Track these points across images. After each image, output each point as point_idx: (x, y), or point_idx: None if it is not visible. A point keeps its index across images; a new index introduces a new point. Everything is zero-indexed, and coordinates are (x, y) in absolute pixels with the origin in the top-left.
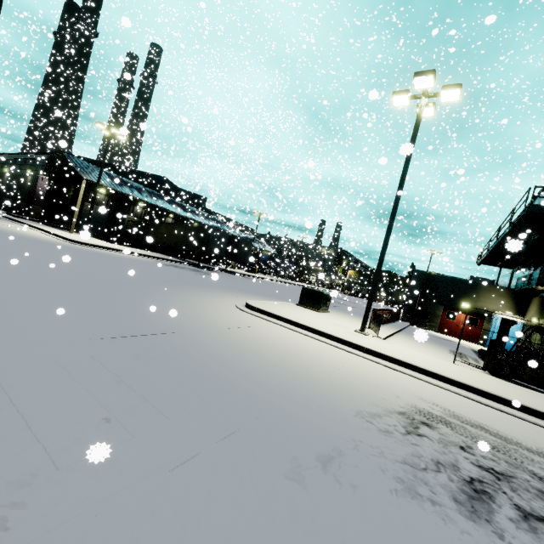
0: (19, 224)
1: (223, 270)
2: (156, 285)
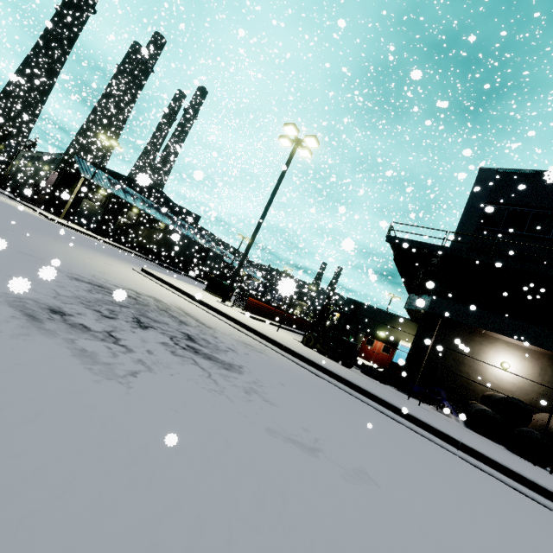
0: (18, 203)
1: (191, 277)
2: (80, 244)
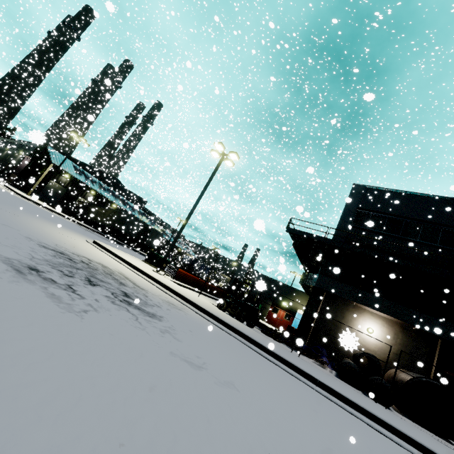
0: None
1: (134, 250)
2: (45, 218)
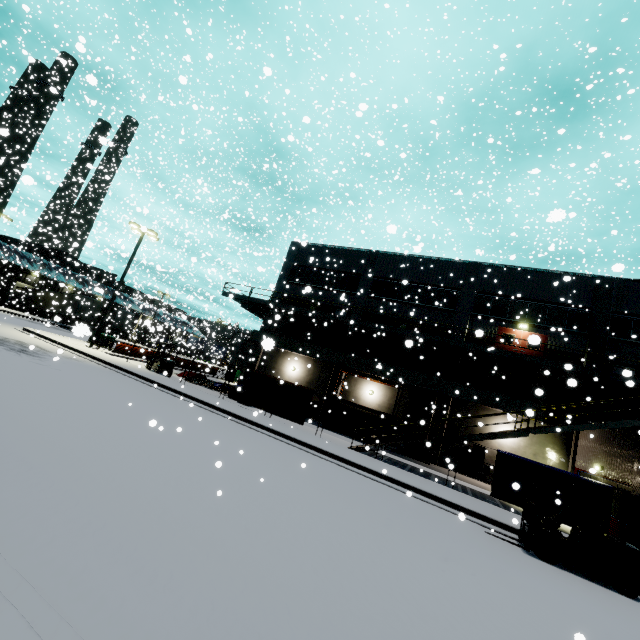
0: None
1: None
2: None
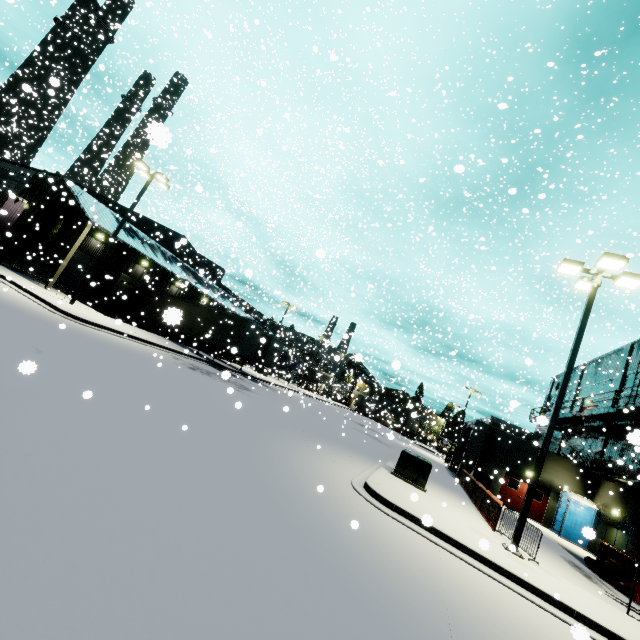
0: None
1: (241, 373)
2: (249, 445)
